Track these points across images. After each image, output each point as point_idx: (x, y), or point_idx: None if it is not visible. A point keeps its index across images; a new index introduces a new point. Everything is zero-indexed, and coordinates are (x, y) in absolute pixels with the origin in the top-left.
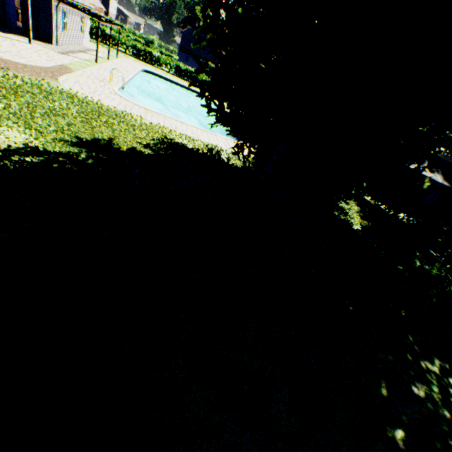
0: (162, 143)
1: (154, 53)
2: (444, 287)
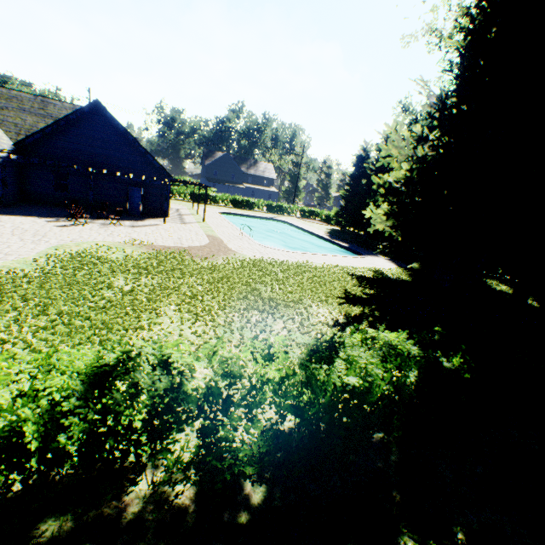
0: (359, 280)
1: (211, 194)
2: None
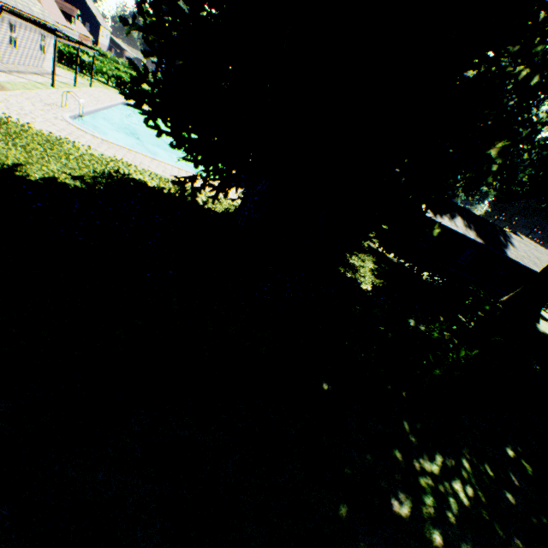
0: (107, 177)
1: (144, 86)
2: (445, 354)
